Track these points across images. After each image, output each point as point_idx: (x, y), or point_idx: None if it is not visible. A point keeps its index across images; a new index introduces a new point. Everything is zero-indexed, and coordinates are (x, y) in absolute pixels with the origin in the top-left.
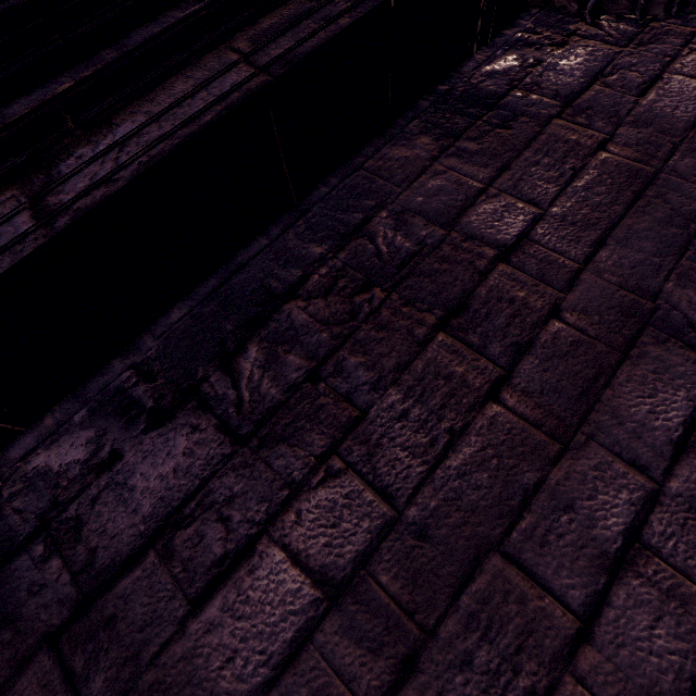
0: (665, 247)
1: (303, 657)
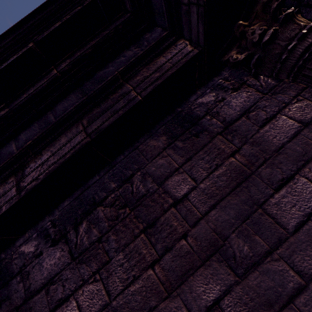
0: (239, 215)
1: None
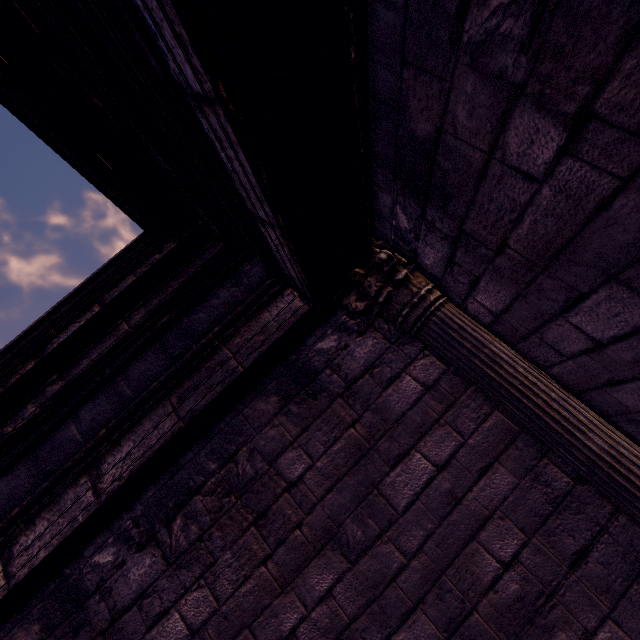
0: (355, 498)
1: None
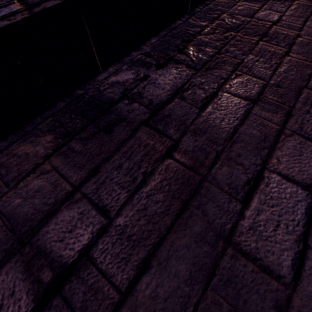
0: None
1: (250, 117)
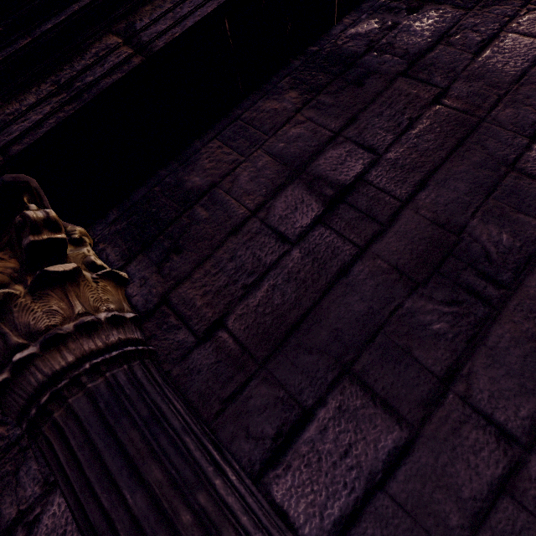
0: None
1: None
